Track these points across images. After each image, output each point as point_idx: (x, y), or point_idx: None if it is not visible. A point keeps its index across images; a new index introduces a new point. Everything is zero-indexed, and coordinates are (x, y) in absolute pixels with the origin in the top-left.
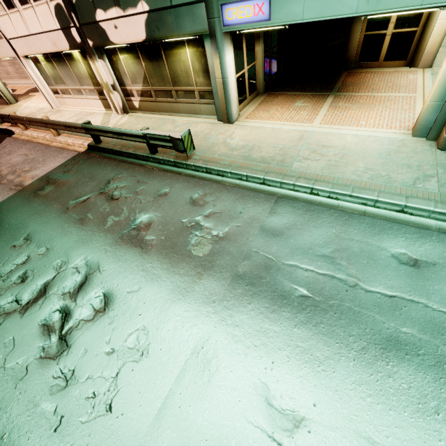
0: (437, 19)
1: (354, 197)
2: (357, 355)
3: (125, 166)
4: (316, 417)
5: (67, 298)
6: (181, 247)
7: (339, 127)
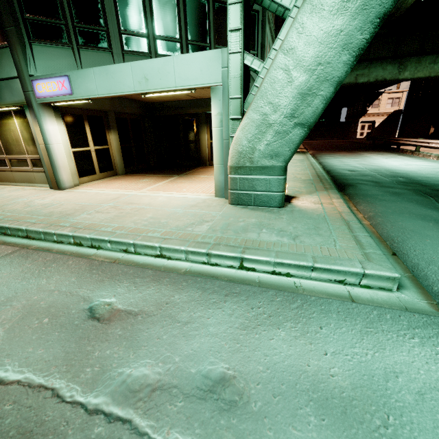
0: None
1: (113, 243)
2: None
3: None
4: None
5: None
6: None
7: (161, 192)
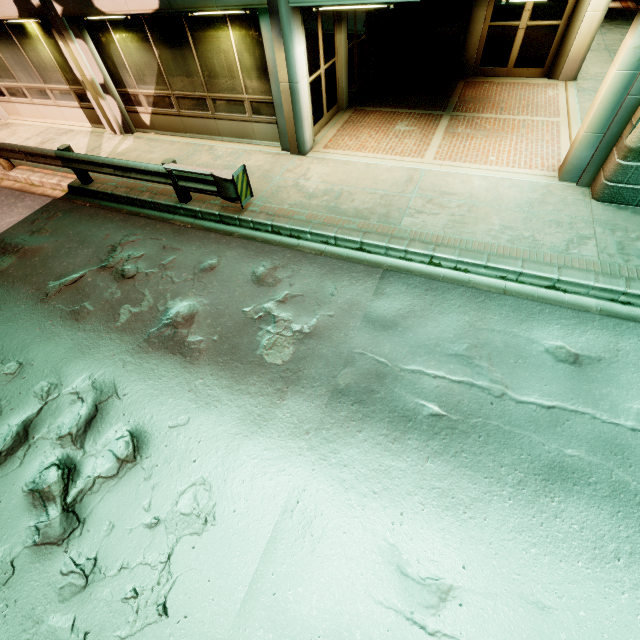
0: (587, 10)
1: (490, 269)
2: (513, 491)
3: (138, 222)
4: (467, 584)
5: (68, 444)
6: (247, 352)
7: (461, 164)
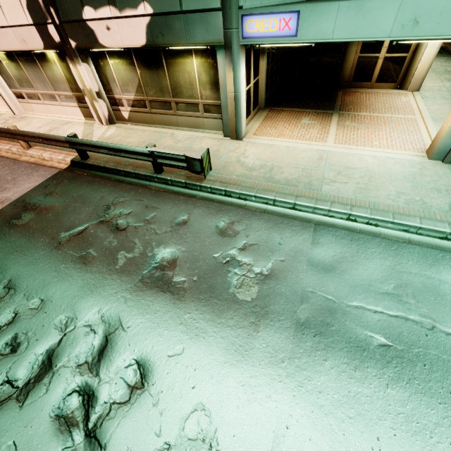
0: (426, 47)
1: (396, 224)
2: None
3: (124, 187)
4: None
5: (86, 372)
6: (222, 290)
7: (355, 147)
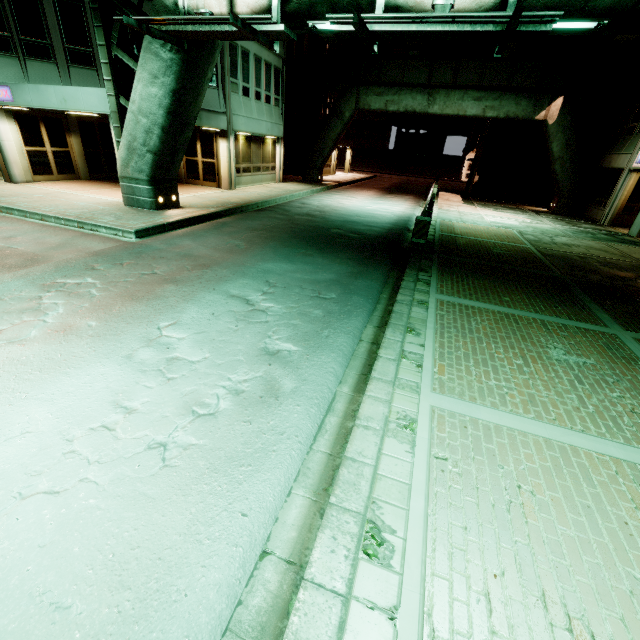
0: (221, 156)
1: (19, 211)
2: None
3: None
4: None
5: None
6: None
7: (93, 194)
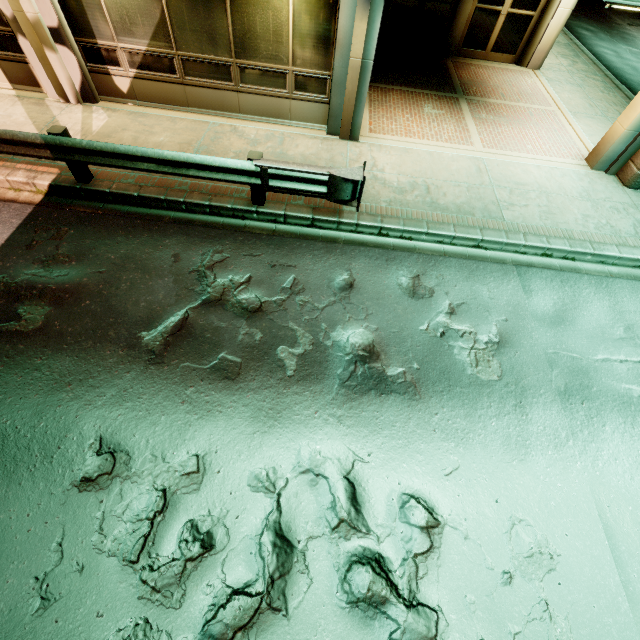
0: (559, 6)
1: (595, 256)
2: None
3: (206, 234)
4: None
5: (350, 533)
6: (459, 374)
7: (510, 153)
